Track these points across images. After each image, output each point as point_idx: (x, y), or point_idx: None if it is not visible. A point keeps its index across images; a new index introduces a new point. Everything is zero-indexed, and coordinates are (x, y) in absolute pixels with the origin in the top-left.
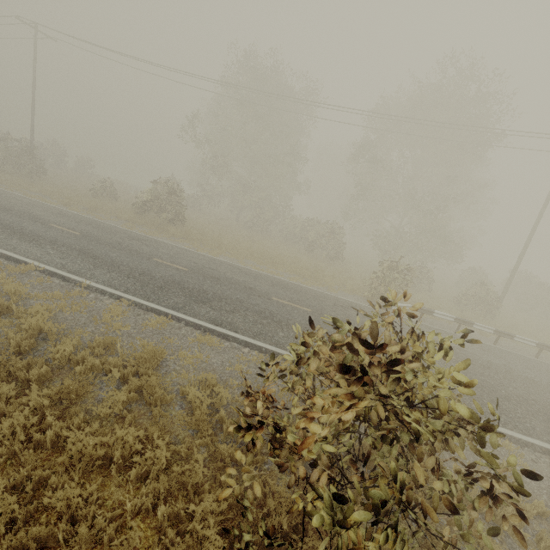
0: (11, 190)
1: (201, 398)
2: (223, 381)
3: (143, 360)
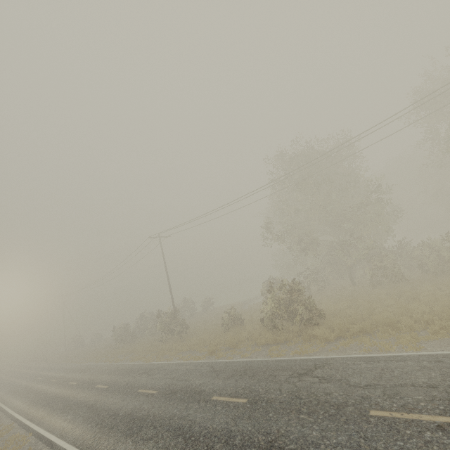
0: (171, 359)
1: None
2: None
3: None
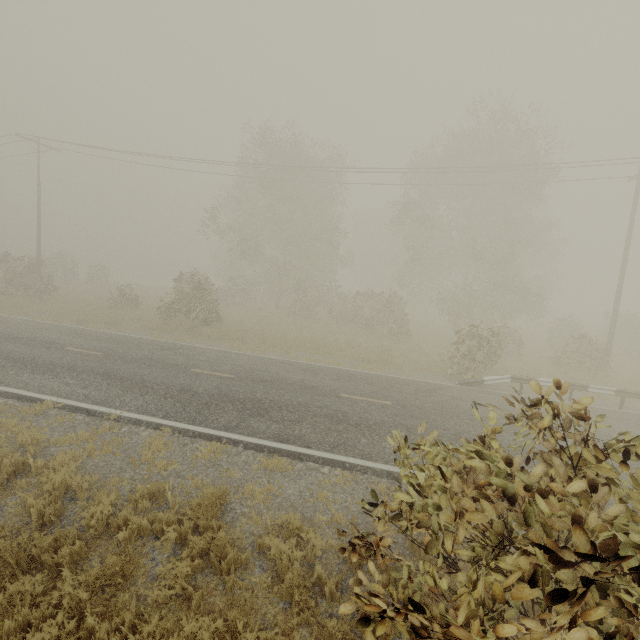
0: (18, 315)
1: (288, 552)
2: (307, 520)
3: (203, 508)
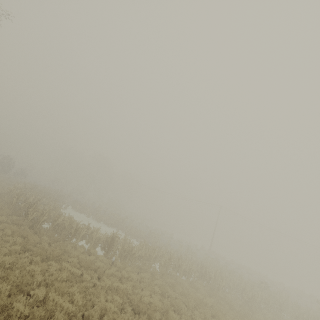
0: None
1: None
2: None
3: None
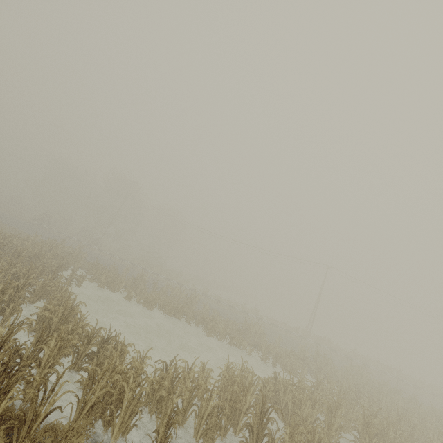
0: None
1: None
2: None
3: None
